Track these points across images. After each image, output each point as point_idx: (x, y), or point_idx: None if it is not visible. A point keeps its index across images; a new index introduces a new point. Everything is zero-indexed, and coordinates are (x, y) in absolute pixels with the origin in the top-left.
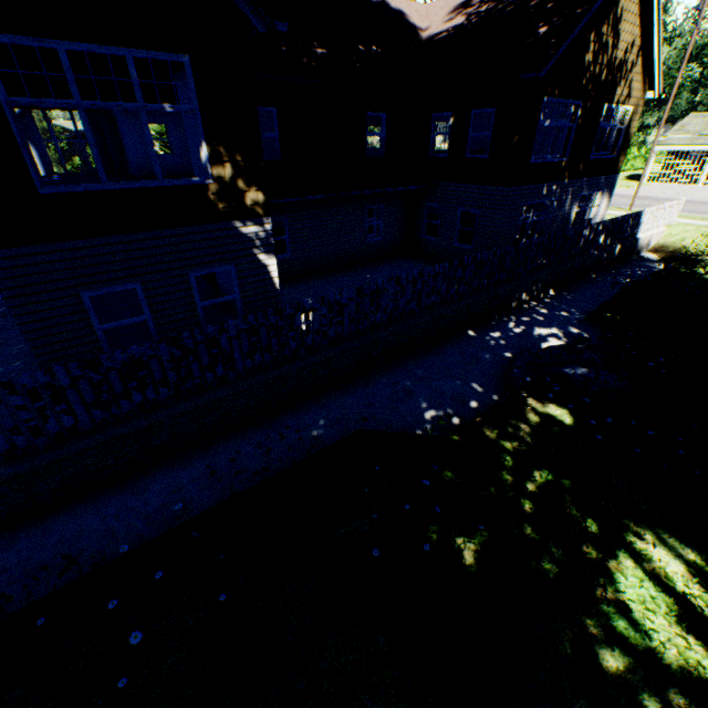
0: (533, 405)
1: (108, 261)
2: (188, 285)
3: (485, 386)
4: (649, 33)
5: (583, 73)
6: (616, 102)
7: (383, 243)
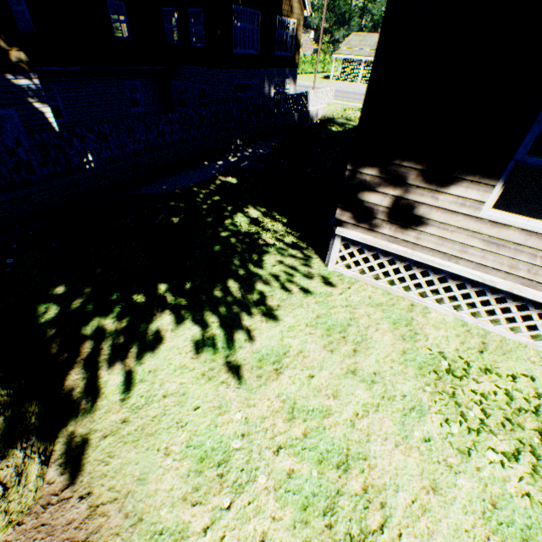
0: (221, 179)
1: None
2: None
3: None
4: None
5: None
6: (285, 15)
7: (147, 113)
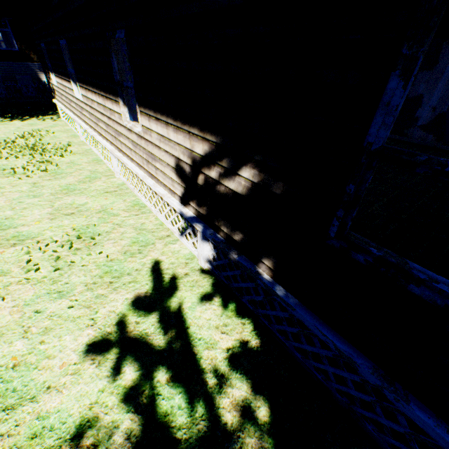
0: None
1: None
2: (16, 80)
3: None
4: None
5: None
6: None
7: None
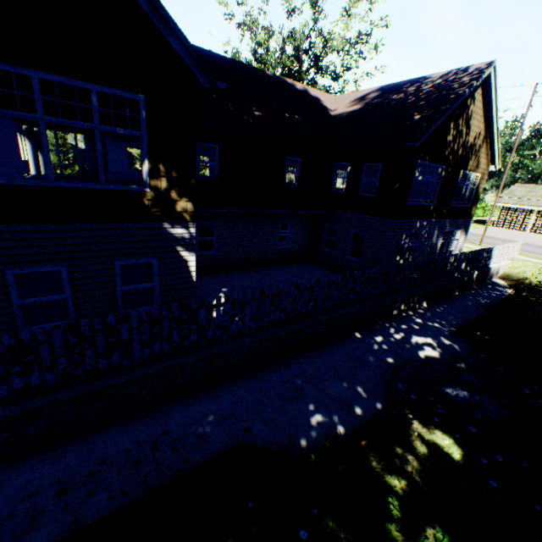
0: (419, 429)
1: (40, 245)
2: (112, 271)
3: (369, 392)
4: (490, 128)
5: (446, 148)
6: (469, 169)
7: (291, 250)
